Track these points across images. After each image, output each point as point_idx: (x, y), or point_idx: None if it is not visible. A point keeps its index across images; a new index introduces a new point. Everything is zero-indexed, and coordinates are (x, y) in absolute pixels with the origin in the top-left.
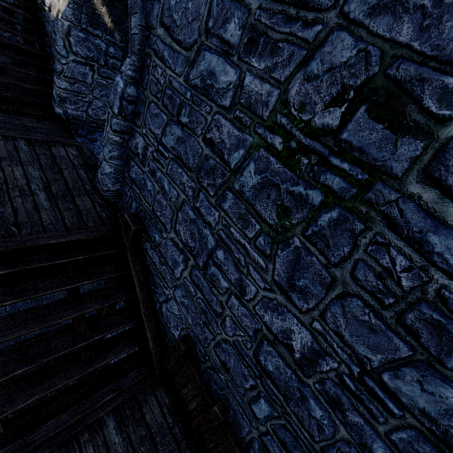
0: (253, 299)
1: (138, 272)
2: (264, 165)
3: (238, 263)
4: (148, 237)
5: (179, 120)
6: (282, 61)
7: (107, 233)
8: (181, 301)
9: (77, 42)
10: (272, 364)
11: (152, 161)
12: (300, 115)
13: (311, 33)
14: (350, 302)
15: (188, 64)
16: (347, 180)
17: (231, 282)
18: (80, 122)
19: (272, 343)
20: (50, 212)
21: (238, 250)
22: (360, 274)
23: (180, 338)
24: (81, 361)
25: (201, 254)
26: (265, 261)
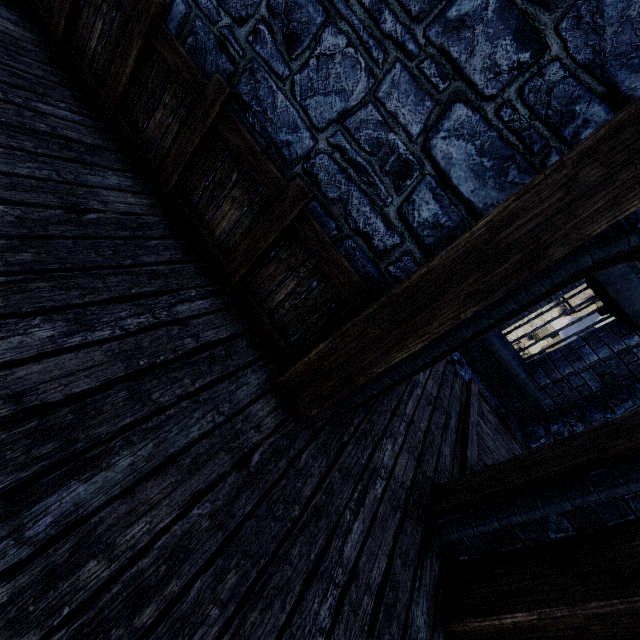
0: None
1: None
2: None
3: None
4: None
5: None
6: None
7: None
8: None
9: None
10: None
11: None
12: None
13: None
14: None
15: None
16: None
17: None
18: None
19: None
20: None
21: None
22: None
23: None
24: None
25: None
26: None
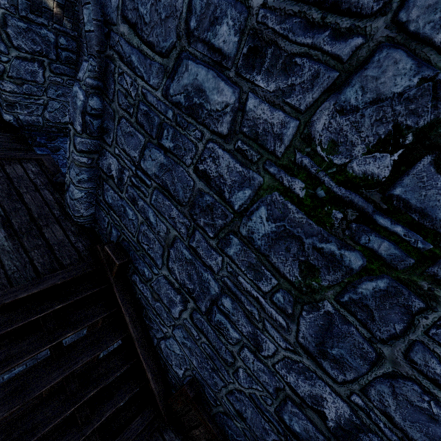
0: (271, 356)
1: (128, 309)
2: (280, 212)
3: (251, 316)
4: (136, 270)
5: (160, 144)
6: (301, 83)
7: (87, 269)
8: (182, 341)
9: (17, 34)
10: (299, 425)
11: (131, 187)
12: (330, 157)
13: (345, 48)
14: (403, 385)
15: (166, 74)
16: (400, 247)
17: (242, 334)
18: (36, 128)
19: (298, 405)
20: (14, 255)
21: (250, 302)
22: (418, 357)
23: (186, 383)
24: (76, 424)
25: (202, 298)
26: (285, 320)
